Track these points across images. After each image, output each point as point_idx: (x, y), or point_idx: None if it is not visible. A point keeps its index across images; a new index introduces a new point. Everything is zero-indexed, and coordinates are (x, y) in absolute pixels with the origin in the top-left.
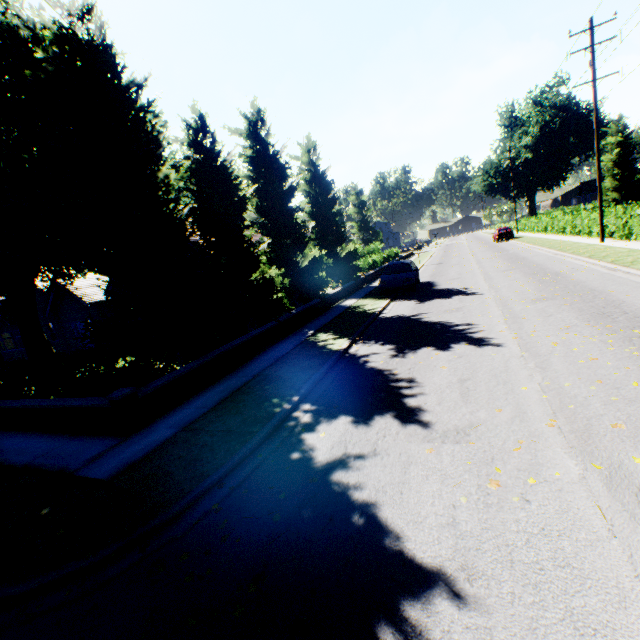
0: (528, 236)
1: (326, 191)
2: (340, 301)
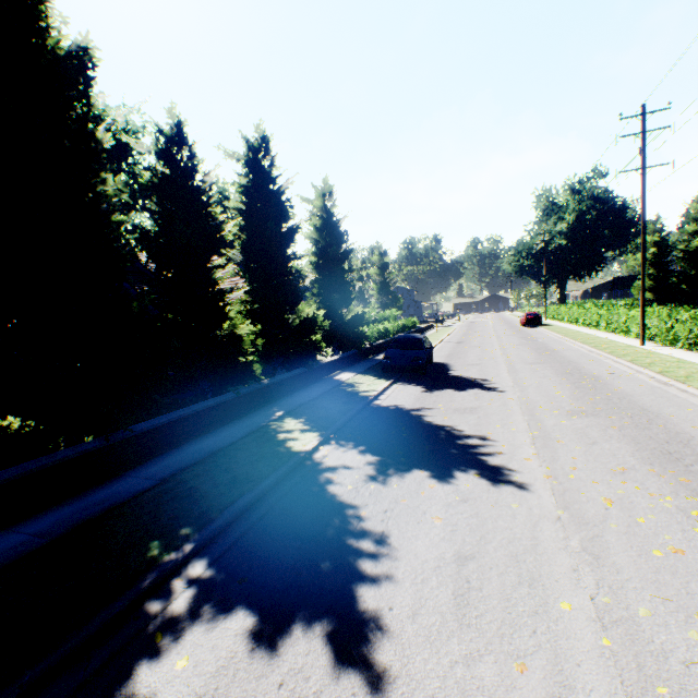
0: (558, 325)
1: (338, 242)
2: (334, 373)
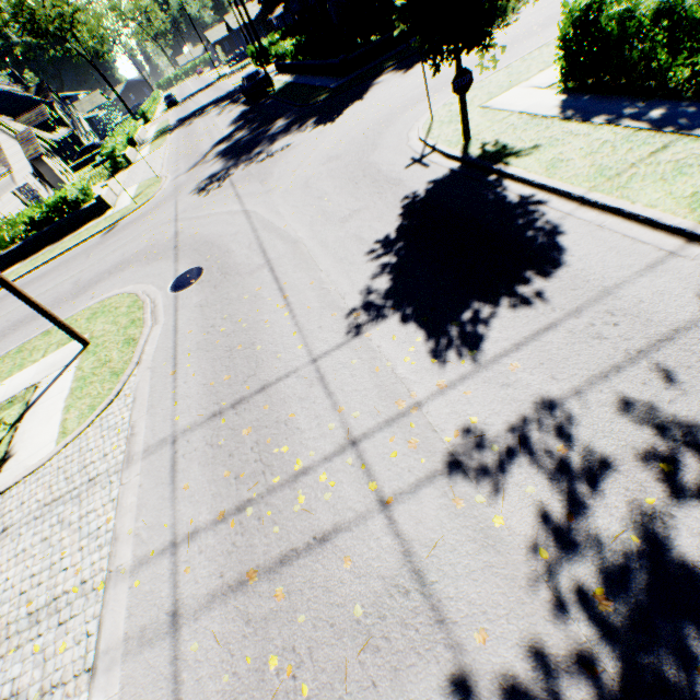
0: None
1: None
2: None
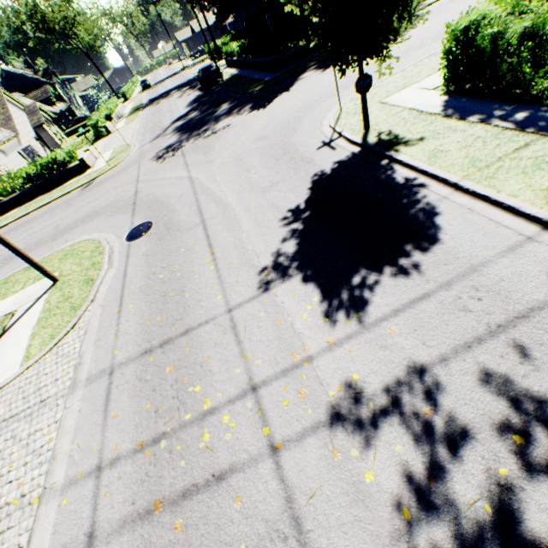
0: None
1: None
2: None
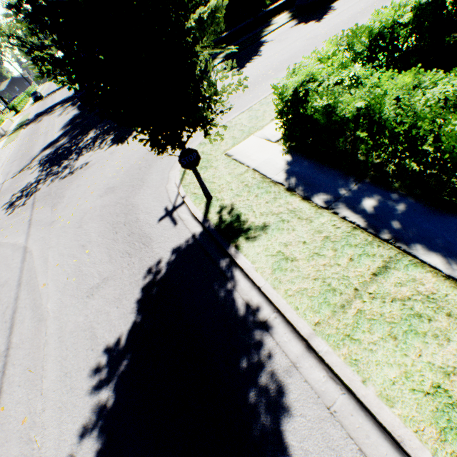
0: None
1: None
2: (279, 15)
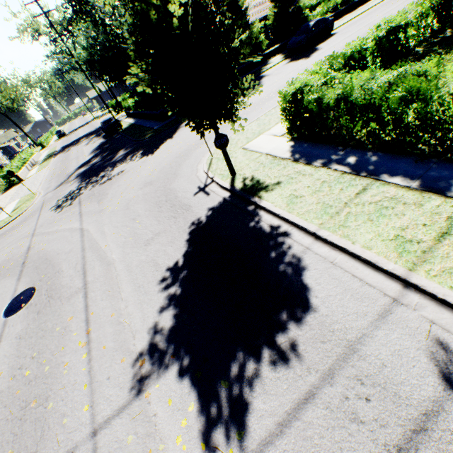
0: None
1: None
2: (274, 57)
